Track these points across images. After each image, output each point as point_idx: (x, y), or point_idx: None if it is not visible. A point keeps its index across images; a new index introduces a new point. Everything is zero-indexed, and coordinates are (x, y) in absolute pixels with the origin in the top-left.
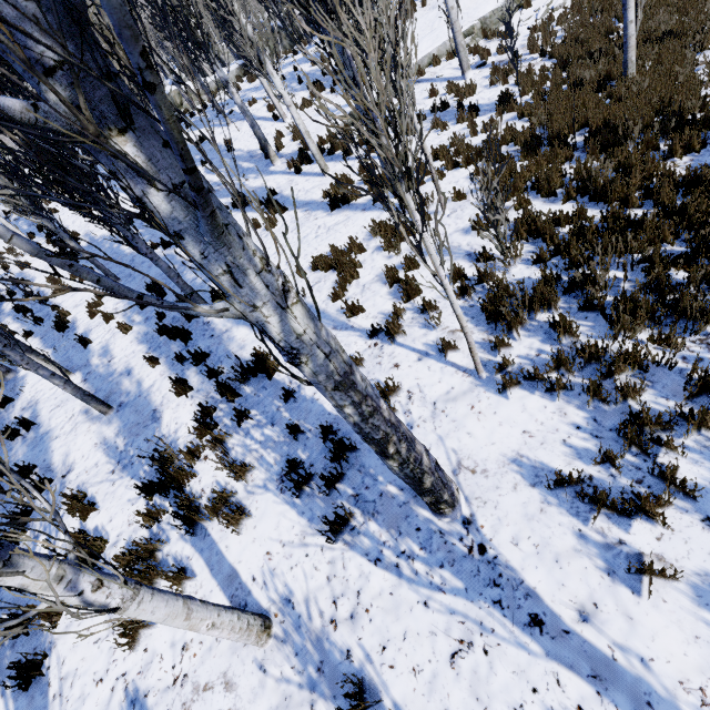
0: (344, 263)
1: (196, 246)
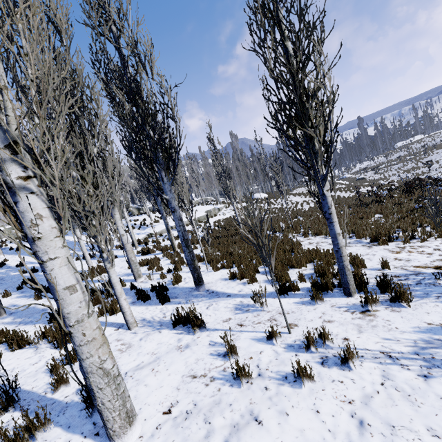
0: (152, 261)
1: (167, 186)
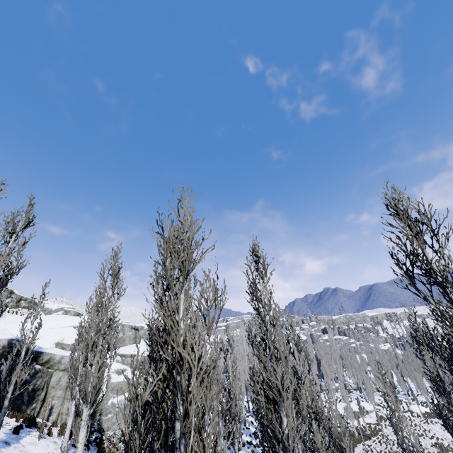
0: None
1: None
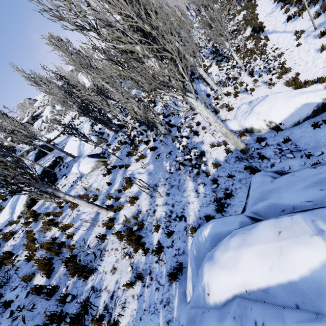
0: None
1: None
